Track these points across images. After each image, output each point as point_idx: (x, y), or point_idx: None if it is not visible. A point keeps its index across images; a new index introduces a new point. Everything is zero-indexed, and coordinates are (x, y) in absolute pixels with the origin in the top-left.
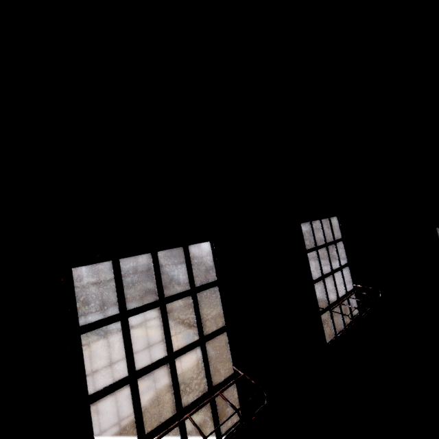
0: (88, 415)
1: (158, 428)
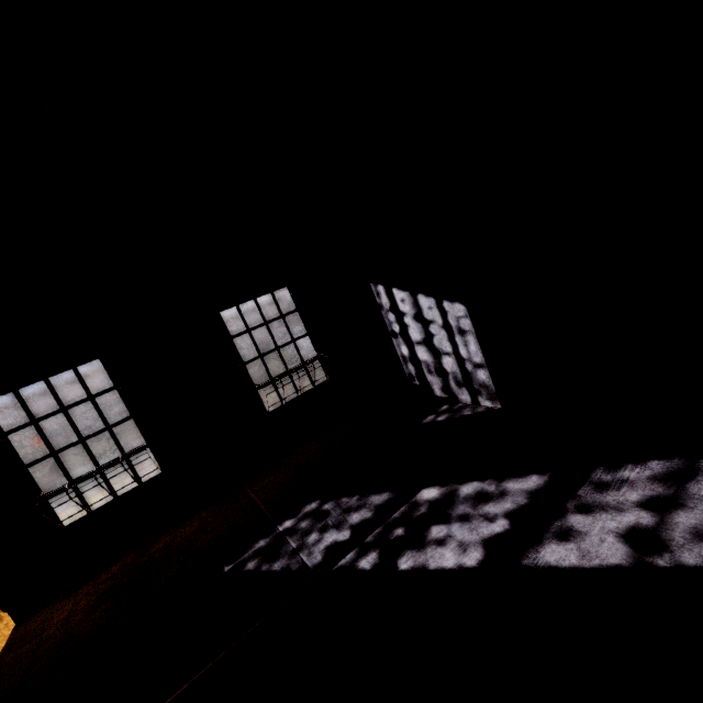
0: (29, 473)
1: (83, 477)
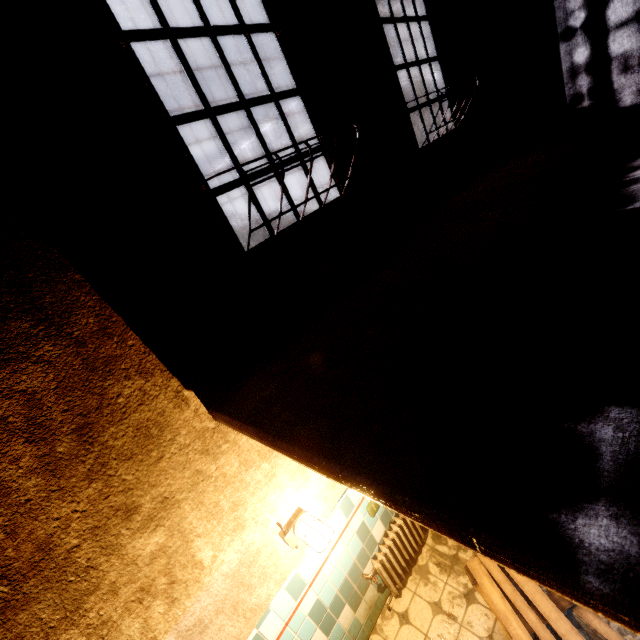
0: (179, 135)
1: (256, 172)
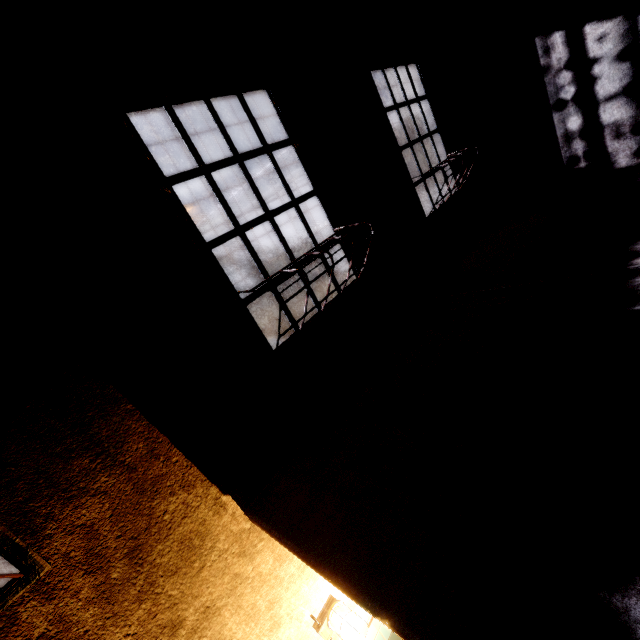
0: (214, 257)
1: (281, 275)
